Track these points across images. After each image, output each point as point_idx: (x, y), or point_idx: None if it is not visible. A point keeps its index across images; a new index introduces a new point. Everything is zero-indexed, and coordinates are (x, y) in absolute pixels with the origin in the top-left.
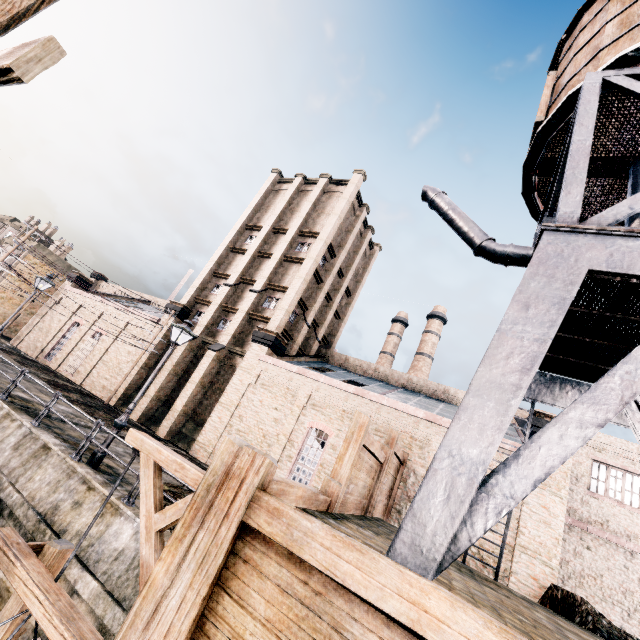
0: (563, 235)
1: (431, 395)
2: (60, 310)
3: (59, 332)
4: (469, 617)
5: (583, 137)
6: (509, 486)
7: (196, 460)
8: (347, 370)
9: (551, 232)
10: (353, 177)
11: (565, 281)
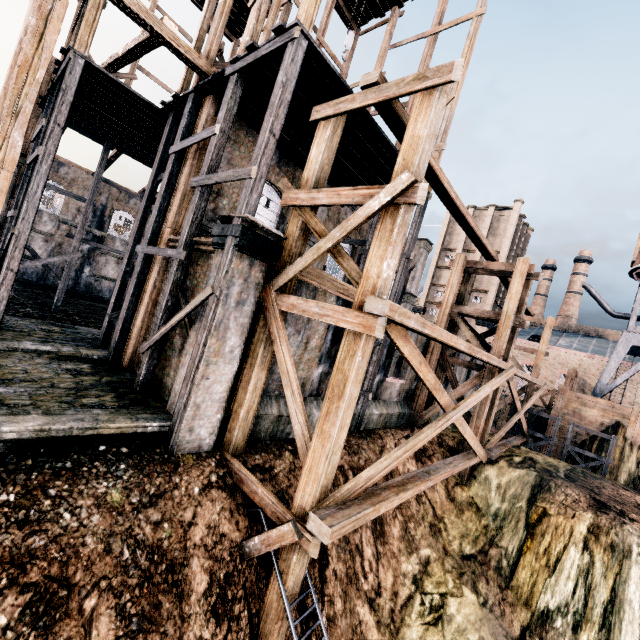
0: (628, 333)
1: (585, 334)
2: None
3: None
4: (602, 400)
5: (639, 297)
6: (610, 387)
7: None
8: None
9: (625, 332)
10: (515, 206)
11: (626, 347)
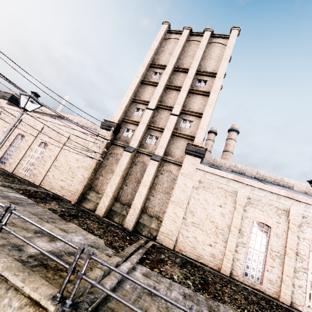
0: None
1: (272, 182)
2: (1, 123)
3: (6, 141)
4: None
5: None
6: None
7: (170, 250)
8: (217, 166)
9: None
10: (232, 32)
11: None
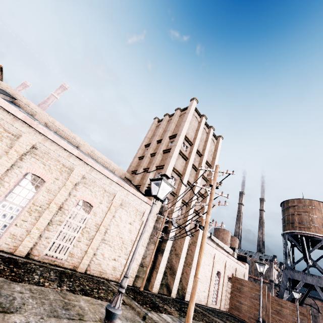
0: None
1: None
2: None
3: None
4: None
5: None
6: None
7: (196, 304)
8: None
9: None
10: (220, 139)
11: None
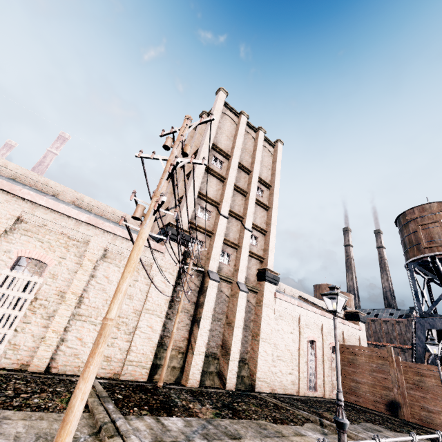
0: None
1: None
2: None
3: None
4: None
5: None
6: None
7: (275, 395)
8: None
9: None
10: (279, 145)
11: None
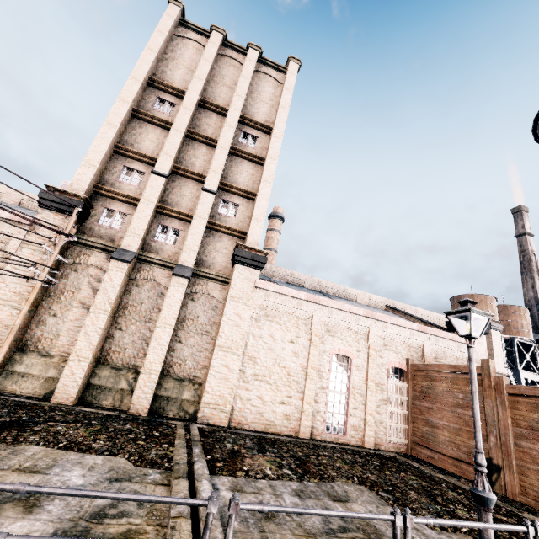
0: None
1: (335, 294)
2: None
3: None
4: None
5: None
6: None
7: (227, 429)
8: (268, 277)
9: None
10: (291, 65)
11: None
